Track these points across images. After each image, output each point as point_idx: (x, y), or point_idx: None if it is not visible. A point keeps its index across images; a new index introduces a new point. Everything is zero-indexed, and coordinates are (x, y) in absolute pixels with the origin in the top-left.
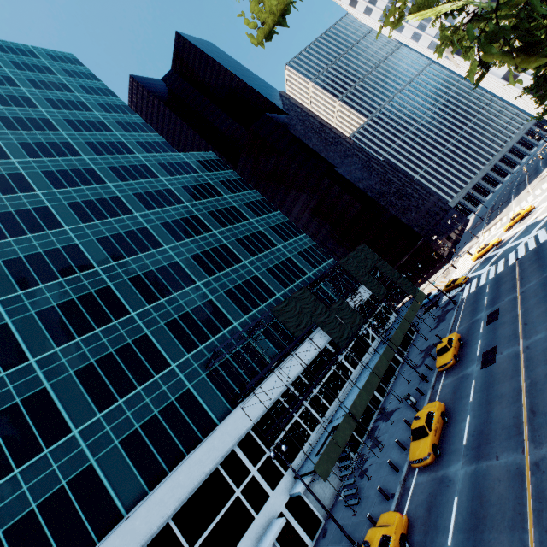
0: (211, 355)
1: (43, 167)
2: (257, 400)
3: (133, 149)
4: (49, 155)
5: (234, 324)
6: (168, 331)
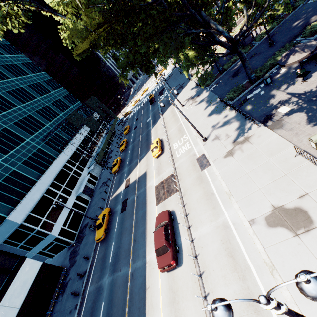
0: (42, 136)
1: None
2: (68, 150)
3: None
4: None
5: (46, 125)
6: (17, 127)
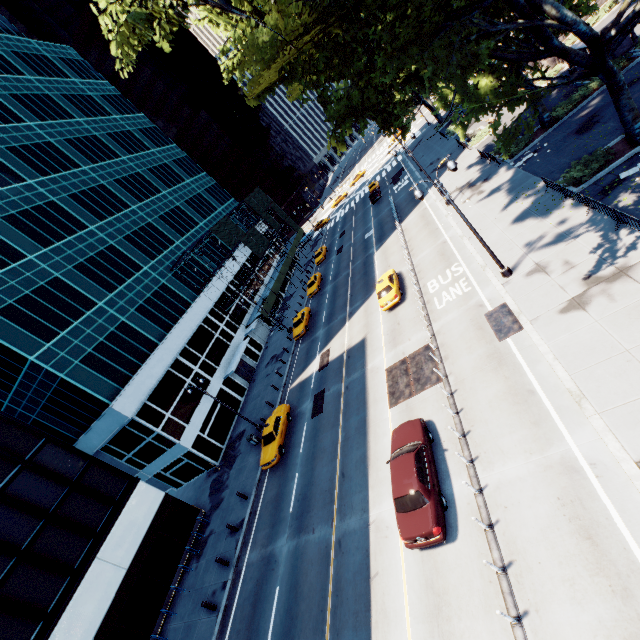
0: (169, 263)
1: None
2: (212, 291)
3: None
4: None
5: (177, 243)
6: (129, 244)
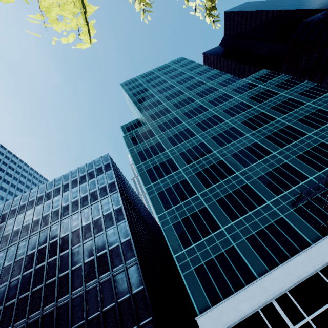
0: (294, 198)
1: (183, 112)
2: None
3: (217, 88)
4: (184, 106)
5: (309, 178)
6: (260, 182)
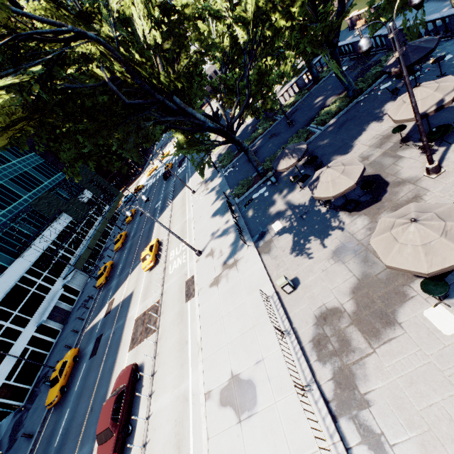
0: None
1: None
2: (31, 253)
3: None
4: None
5: None
6: None
